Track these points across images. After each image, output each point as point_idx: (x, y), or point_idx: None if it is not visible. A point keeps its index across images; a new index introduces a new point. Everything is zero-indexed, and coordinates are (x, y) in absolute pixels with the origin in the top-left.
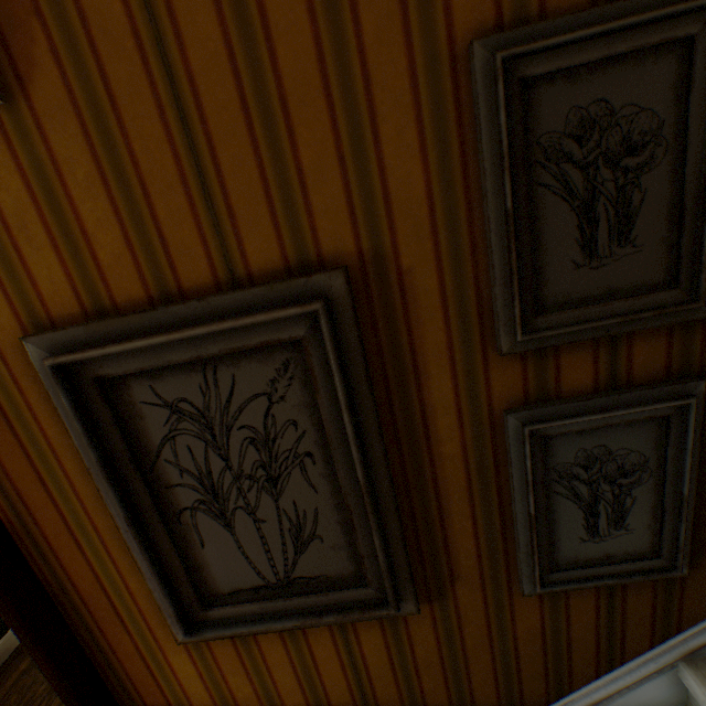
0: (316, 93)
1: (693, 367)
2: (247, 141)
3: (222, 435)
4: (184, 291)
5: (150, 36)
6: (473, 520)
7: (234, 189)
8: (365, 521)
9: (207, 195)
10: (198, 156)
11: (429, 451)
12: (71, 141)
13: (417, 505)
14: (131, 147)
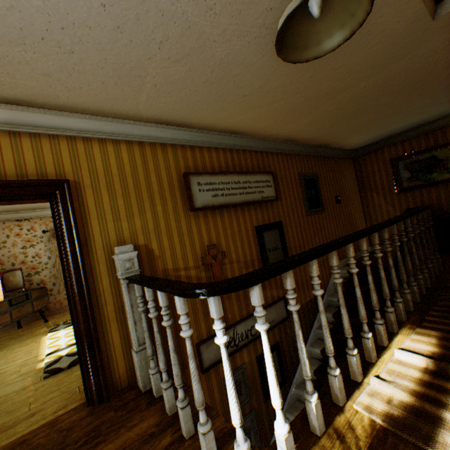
0: (207, 389)
1: (252, 407)
2: None
3: None
4: None
5: None
6: None
7: None
8: None
9: None
10: None
11: None
12: None
13: None
14: None
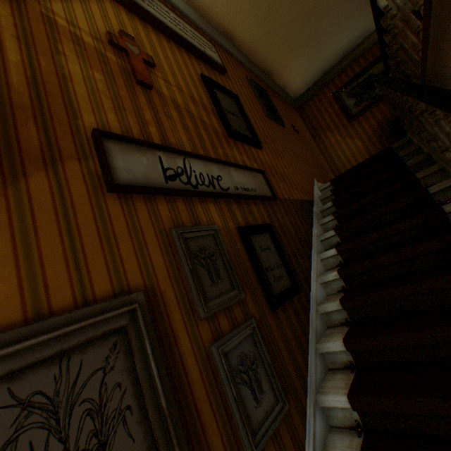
0: (127, 234)
1: (249, 315)
2: (100, 246)
3: (65, 415)
4: (53, 312)
5: (62, 211)
6: (216, 420)
7: (92, 262)
8: (168, 447)
9: (78, 264)
10: (76, 249)
11: (188, 380)
12: (1, 239)
13: (190, 424)
14: (40, 244)
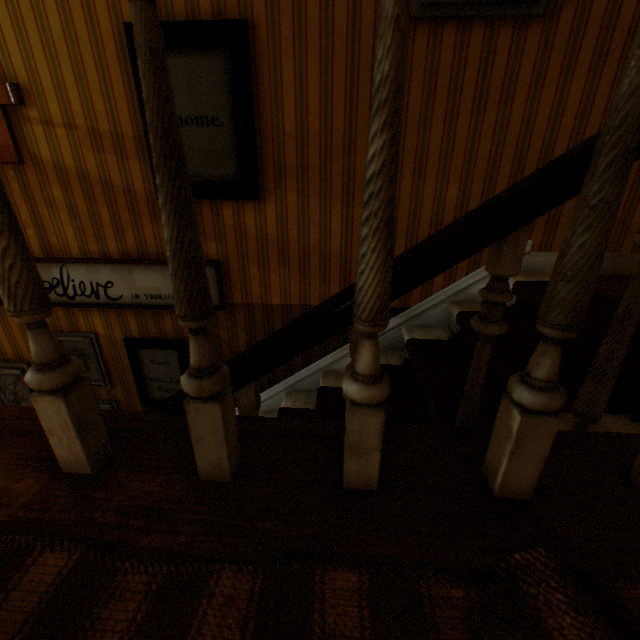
0: (20, 331)
1: (116, 398)
2: (7, 335)
3: (5, 390)
4: None
5: None
6: None
7: (5, 342)
8: None
9: None
10: None
11: None
12: None
13: None
14: None
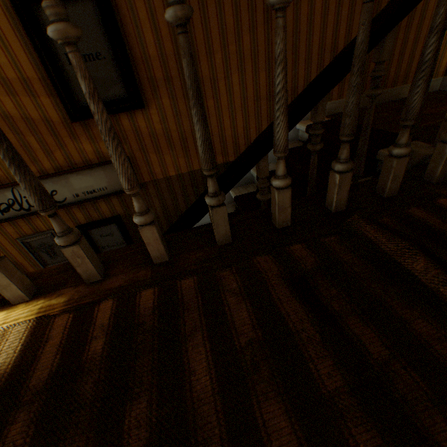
0: None
1: None
2: None
3: None
4: None
5: None
6: None
7: None
8: None
9: None
10: None
11: None
12: None
13: None
14: None
